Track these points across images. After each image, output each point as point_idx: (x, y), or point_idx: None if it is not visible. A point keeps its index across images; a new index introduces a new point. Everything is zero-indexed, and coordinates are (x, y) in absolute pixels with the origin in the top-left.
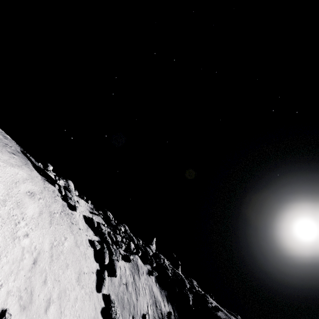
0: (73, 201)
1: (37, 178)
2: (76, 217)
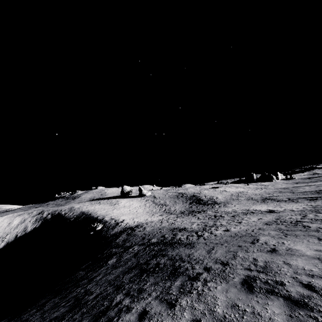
0: None
1: None
2: None
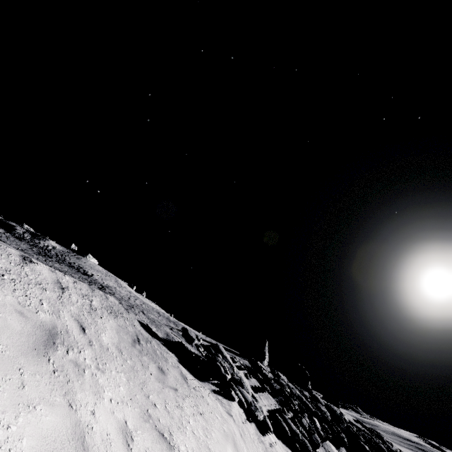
0: (259, 409)
1: (226, 421)
2: (275, 448)
